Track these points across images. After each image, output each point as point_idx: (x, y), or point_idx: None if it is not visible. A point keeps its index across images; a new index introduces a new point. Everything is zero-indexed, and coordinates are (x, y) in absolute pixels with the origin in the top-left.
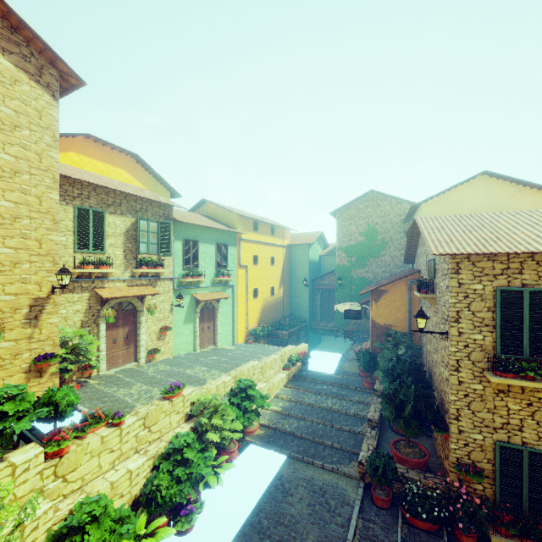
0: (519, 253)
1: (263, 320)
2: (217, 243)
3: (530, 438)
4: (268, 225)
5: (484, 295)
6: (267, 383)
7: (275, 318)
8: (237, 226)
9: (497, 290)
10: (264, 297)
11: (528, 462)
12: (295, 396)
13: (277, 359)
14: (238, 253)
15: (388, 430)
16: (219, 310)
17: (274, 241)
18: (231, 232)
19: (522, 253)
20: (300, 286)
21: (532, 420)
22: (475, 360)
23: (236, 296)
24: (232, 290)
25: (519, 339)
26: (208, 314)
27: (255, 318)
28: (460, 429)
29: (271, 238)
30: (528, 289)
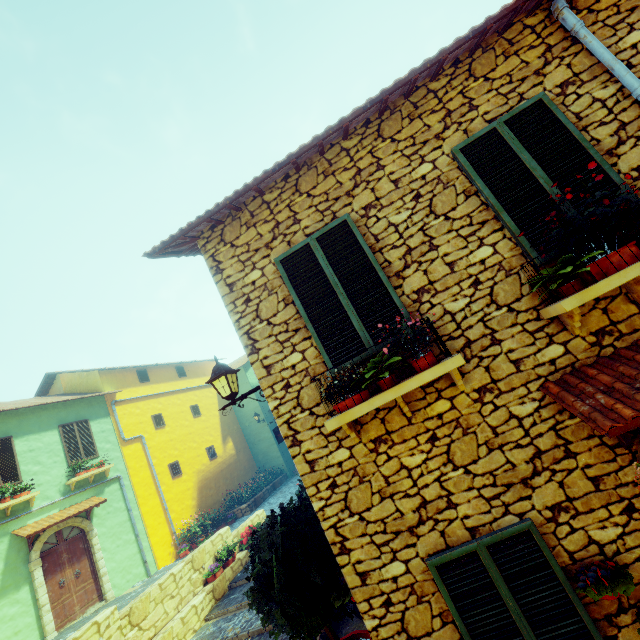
0: (253, 185)
1: (208, 504)
2: (60, 425)
3: (475, 512)
4: (169, 368)
5: (269, 282)
6: (154, 638)
7: (233, 489)
8: (102, 387)
9: (275, 263)
10: (197, 468)
11: (503, 575)
12: (214, 634)
13: (180, 572)
14: (116, 424)
15: (350, 620)
16: (95, 530)
17: (190, 384)
18: (92, 399)
19: (256, 183)
20: (256, 426)
21: (455, 470)
22: (312, 404)
23: (133, 491)
24: (120, 485)
25: (347, 324)
26: (71, 549)
27: (188, 509)
28: (360, 572)
29: (182, 382)
30: (313, 236)
